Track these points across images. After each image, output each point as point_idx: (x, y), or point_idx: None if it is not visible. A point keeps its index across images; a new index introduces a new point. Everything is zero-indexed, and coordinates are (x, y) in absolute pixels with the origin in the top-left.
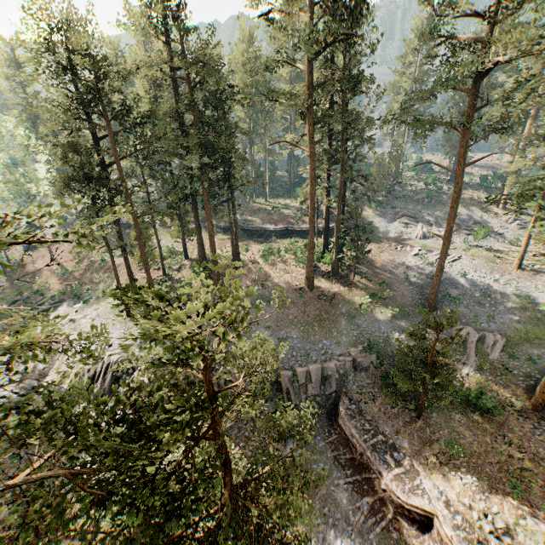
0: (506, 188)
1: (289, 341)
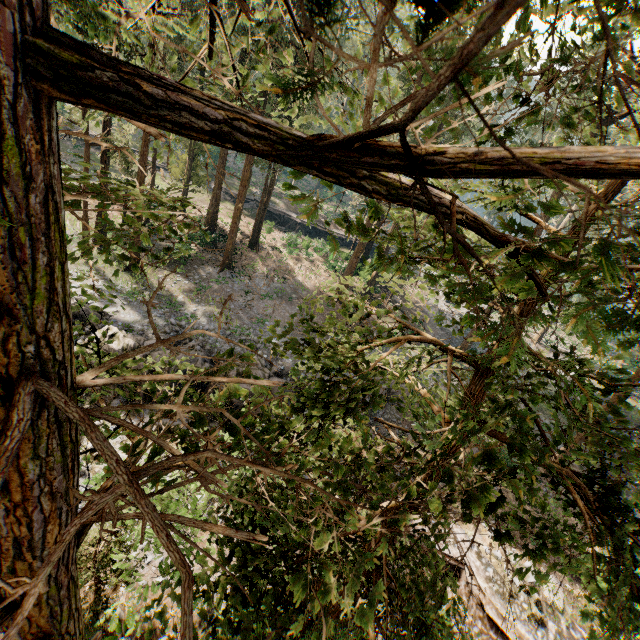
0: None
1: None
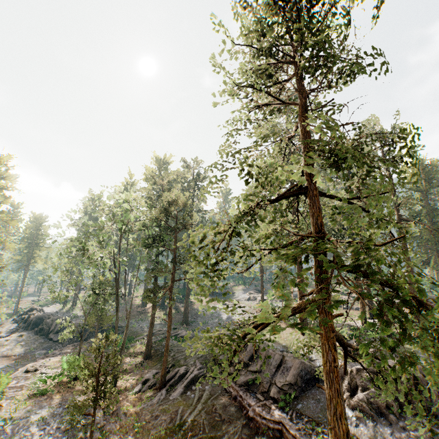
0: None
1: None
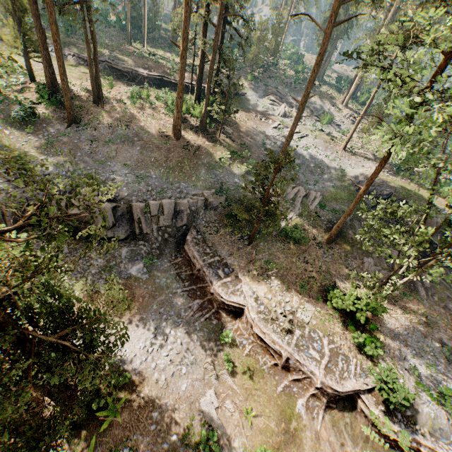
0: (352, 87)
1: (146, 178)
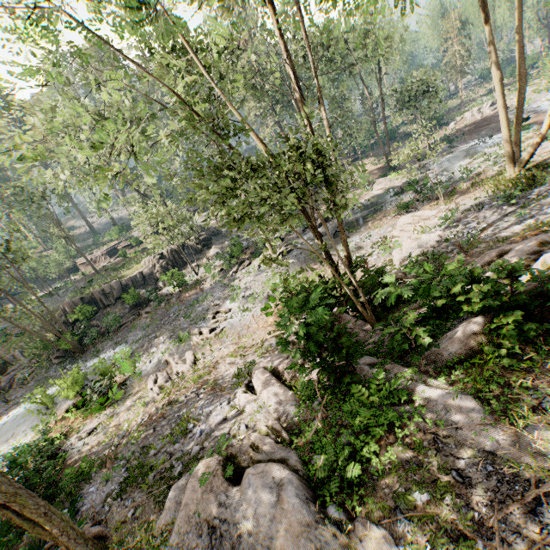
0: None
1: None
